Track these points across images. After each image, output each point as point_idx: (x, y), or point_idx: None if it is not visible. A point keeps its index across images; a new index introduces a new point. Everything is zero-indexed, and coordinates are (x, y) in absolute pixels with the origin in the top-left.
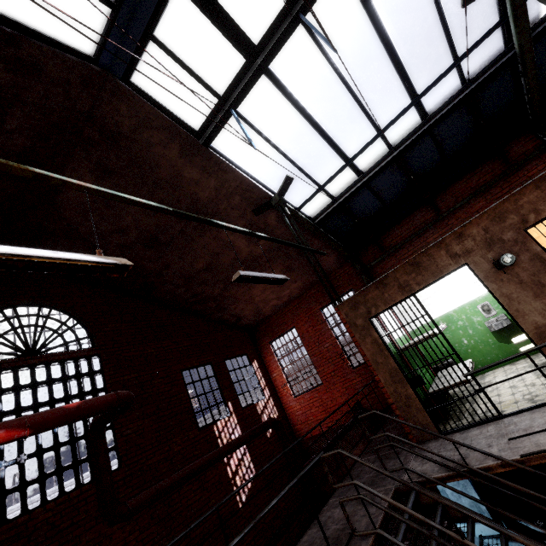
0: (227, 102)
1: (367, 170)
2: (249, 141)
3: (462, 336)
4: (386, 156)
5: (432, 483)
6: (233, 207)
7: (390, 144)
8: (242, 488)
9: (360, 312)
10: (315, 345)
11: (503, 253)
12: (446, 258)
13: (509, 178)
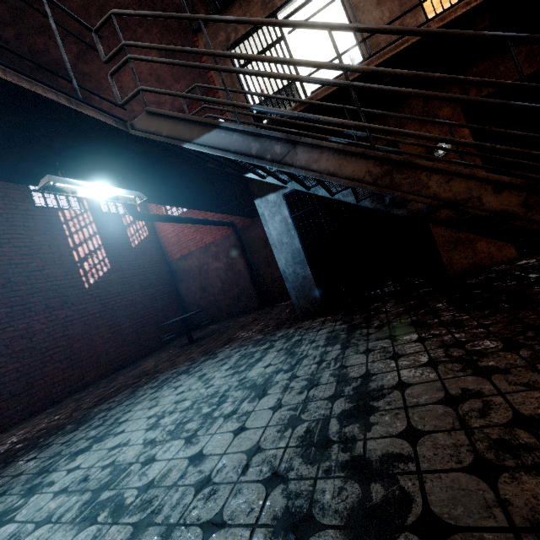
0: None
1: None
2: None
3: None
4: None
5: None
6: None
7: None
8: (91, 273)
9: (219, 40)
10: None
11: None
12: None
13: None
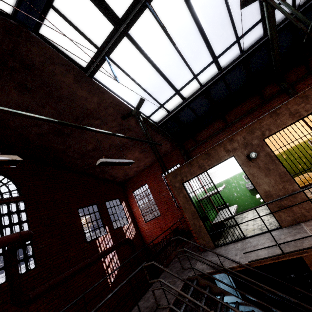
0: (103, 52)
1: (187, 97)
2: (115, 77)
3: (234, 191)
4: (198, 90)
5: (205, 275)
6: (109, 114)
7: (200, 83)
8: (112, 274)
9: (178, 179)
10: (157, 193)
11: (252, 151)
12: (223, 152)
13: (263, 107)
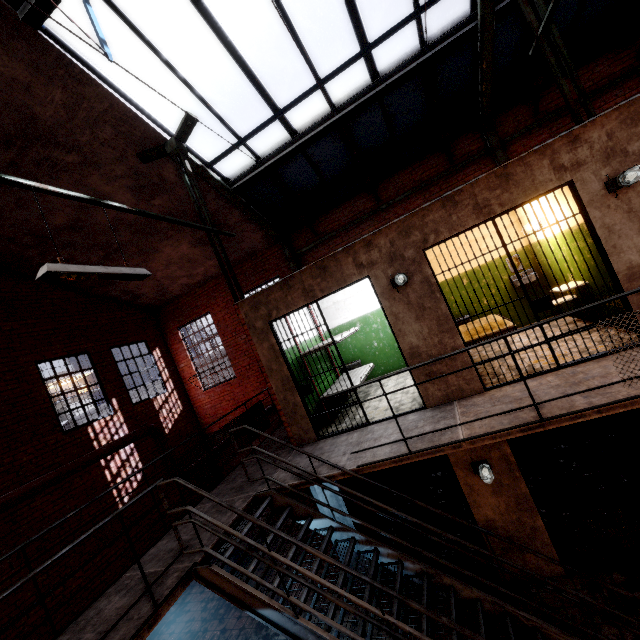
0: None
1: (301, 131)
2: (101, 43)
3: (374, 339)
4: (325, 118)
5: (287, 489)
6: (103, 143)
7: (330, 104)
8: (125, 489)
9: (261, 314)
10: (231, 335)
11: (401, 271)
12: (352, 266)
13: (449, 179)
